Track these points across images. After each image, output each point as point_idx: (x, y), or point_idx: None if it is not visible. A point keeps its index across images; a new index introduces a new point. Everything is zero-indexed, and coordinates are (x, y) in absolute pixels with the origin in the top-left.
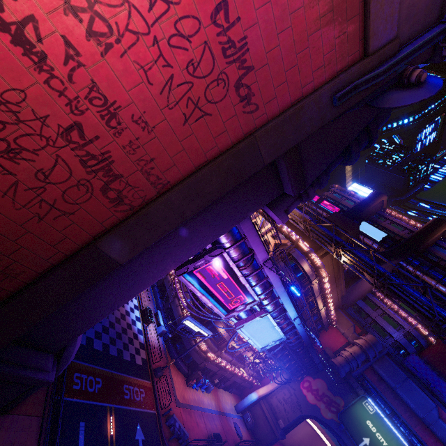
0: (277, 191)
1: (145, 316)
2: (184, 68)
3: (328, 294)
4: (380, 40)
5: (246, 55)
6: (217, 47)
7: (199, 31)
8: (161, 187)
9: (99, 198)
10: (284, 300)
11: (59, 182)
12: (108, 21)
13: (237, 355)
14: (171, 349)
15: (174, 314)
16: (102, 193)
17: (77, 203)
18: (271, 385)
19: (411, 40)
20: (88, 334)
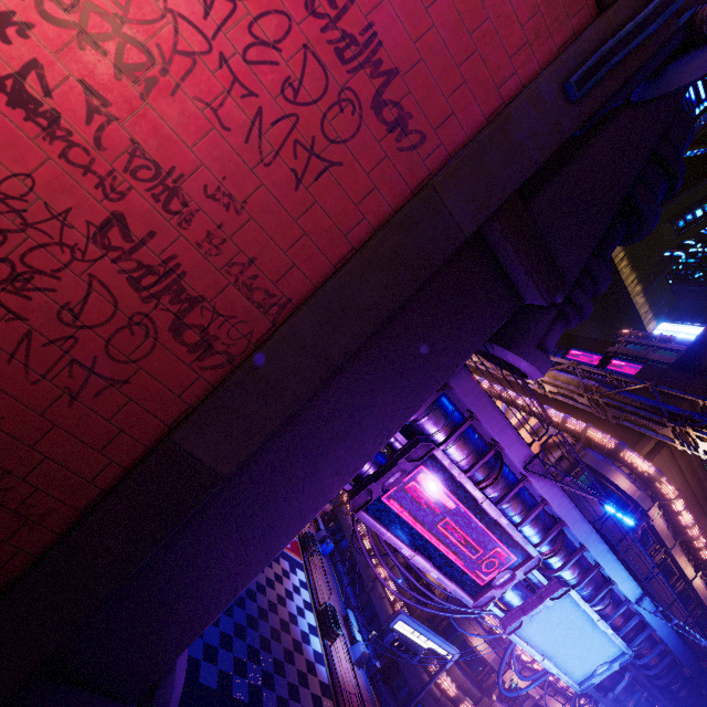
0: (509, 302)
1: (325, 624)
2: (277, 94)
3: (697, 539)
4: None
5: (379, 53)
6: (325, 49)
7: (291, 31)
8: (277, 312)
9: (169, 346)
10: (598, 552)
11: (98, 325)
12: (145, 45)
13: None
14: (383, 696)
15: (379, 616)
16: (174, 336)
17: (131, 360)
18: None
19: None
20: (222, 664)
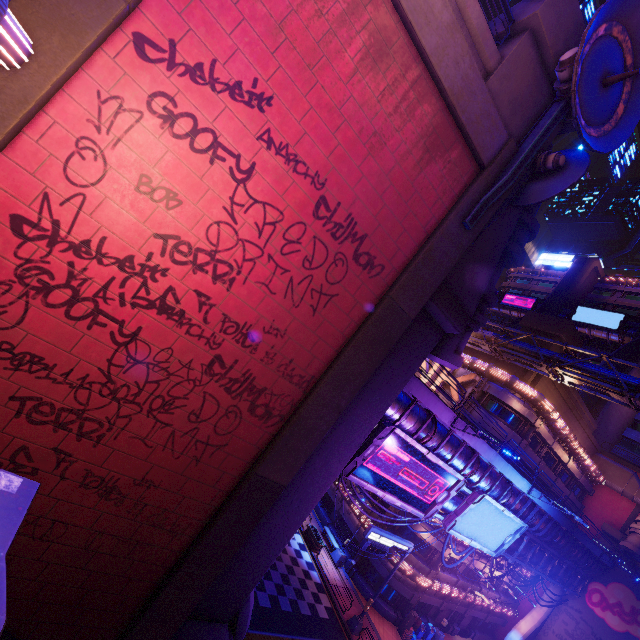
0: (436, 335)
1: (310, 540)
2: (300, 267)
3: (568, 436)
4: (492, 149)
5: (355, 228)
6: (325, 235)
7: (306, 231)
8: (306, 385)
9: (248, 419)
10: (501, 467)
11: (209, 418)
12: (228, 262)
13: (462, 571)
14: (360, 583)
15: (349, 527)
16: (250, 413)
17: (228, 432)
18: (536, 612)
19: (528, 132)
20: None
